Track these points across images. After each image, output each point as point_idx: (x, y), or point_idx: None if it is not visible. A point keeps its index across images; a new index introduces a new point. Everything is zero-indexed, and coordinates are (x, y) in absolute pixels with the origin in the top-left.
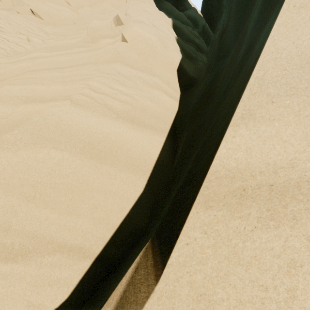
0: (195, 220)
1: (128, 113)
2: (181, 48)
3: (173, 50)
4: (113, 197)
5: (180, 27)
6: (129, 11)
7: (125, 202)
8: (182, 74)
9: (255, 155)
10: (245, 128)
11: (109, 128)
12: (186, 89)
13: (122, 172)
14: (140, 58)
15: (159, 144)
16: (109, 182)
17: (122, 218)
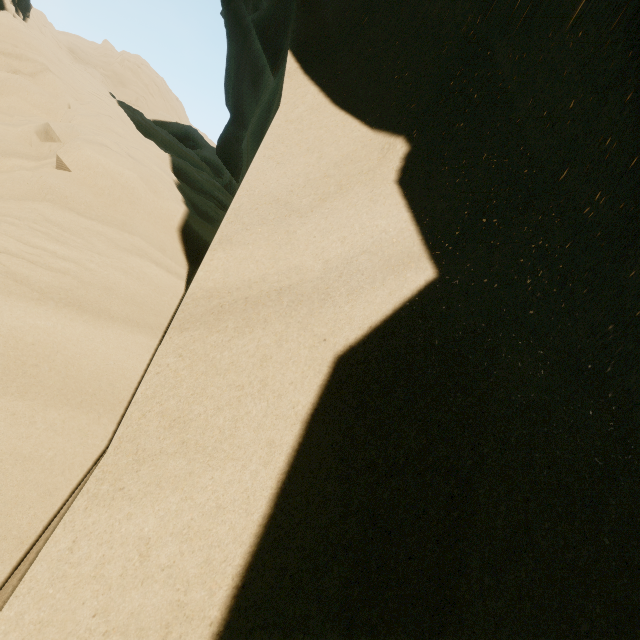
0: (168, 346)
1: (69, 292)
2: (189, 200)
3: (170, 198)
4: (22, 469)
5: (187, 169)
6: (75, 123)
7: (58, 475)
8: (190, 238)
9: (232, 274)
10: (223, 252)
11: (19, 318)
12: (199, 262)
13: (51, 410)
14: (101, 201)
15: (146, 351)
16: (13, 435)
17: (48, 515)
